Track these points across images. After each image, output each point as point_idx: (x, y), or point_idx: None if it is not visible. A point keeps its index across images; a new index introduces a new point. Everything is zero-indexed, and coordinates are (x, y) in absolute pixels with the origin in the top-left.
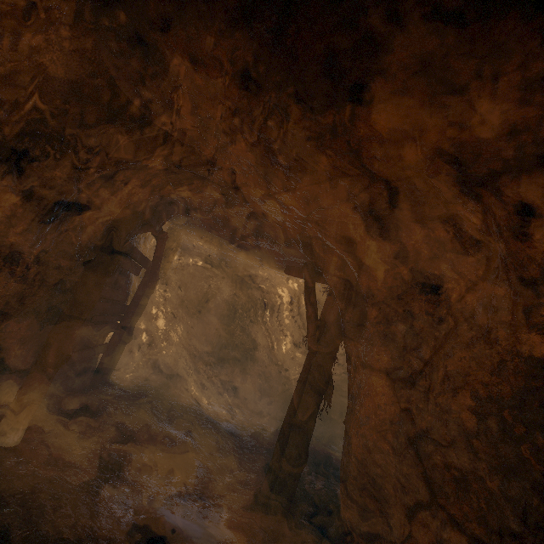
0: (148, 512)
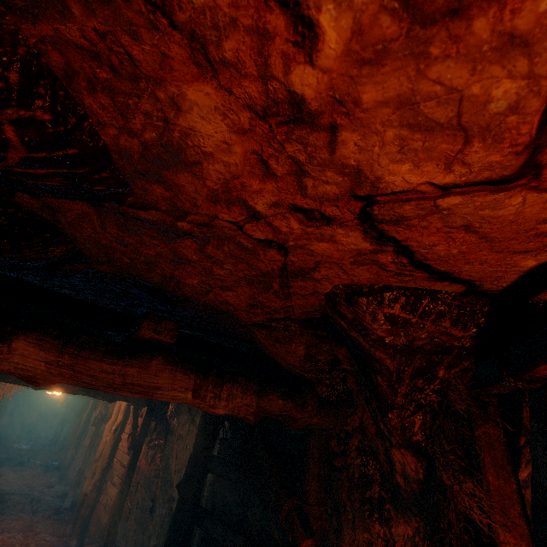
0: (21, 446)
